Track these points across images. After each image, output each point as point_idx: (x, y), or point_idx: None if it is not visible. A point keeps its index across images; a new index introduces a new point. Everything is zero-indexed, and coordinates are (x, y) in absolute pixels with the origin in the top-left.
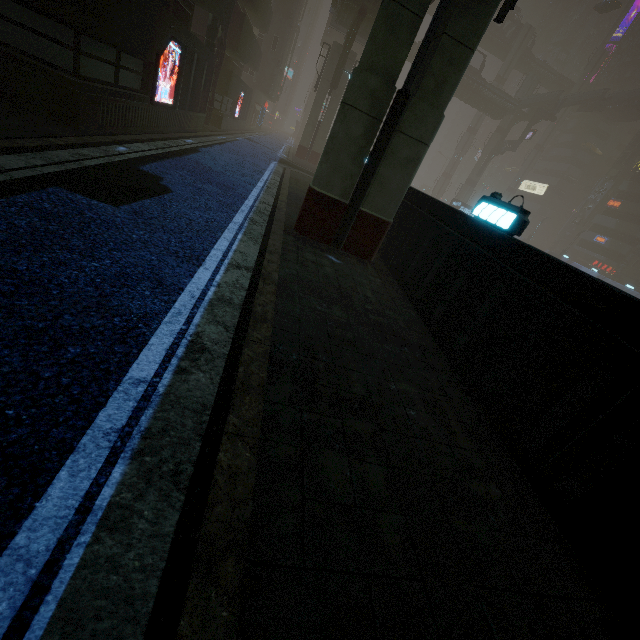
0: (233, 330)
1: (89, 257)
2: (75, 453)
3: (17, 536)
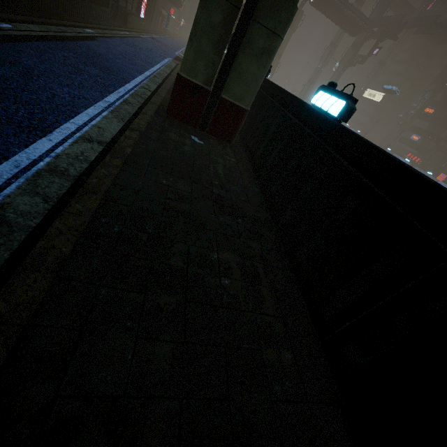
0: (54, 201)
1: None
2: None
3: None
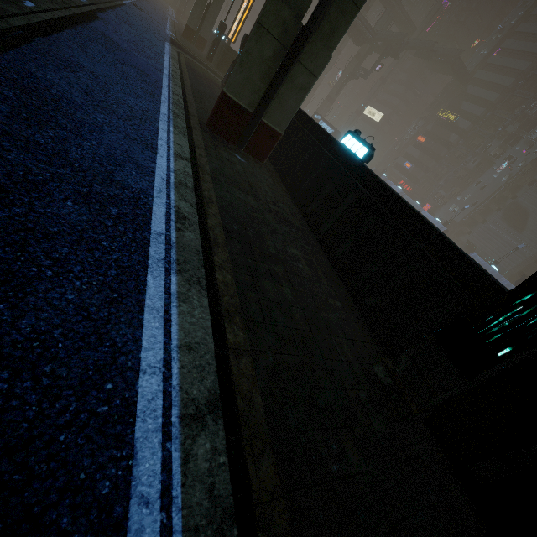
0: (195, 206)
1: (79, 136)
2: (149, 268)
3: (146, 300)
